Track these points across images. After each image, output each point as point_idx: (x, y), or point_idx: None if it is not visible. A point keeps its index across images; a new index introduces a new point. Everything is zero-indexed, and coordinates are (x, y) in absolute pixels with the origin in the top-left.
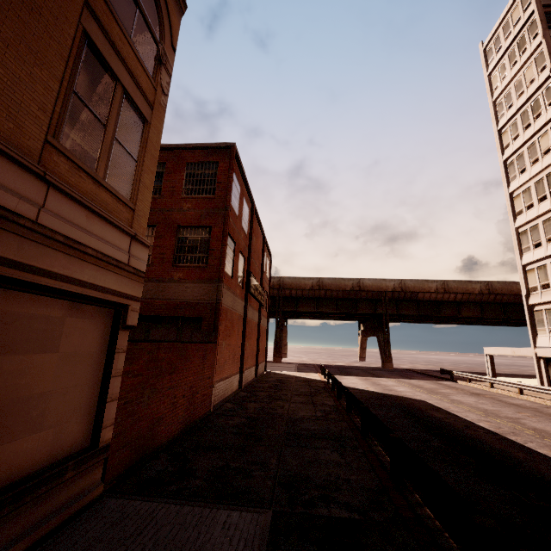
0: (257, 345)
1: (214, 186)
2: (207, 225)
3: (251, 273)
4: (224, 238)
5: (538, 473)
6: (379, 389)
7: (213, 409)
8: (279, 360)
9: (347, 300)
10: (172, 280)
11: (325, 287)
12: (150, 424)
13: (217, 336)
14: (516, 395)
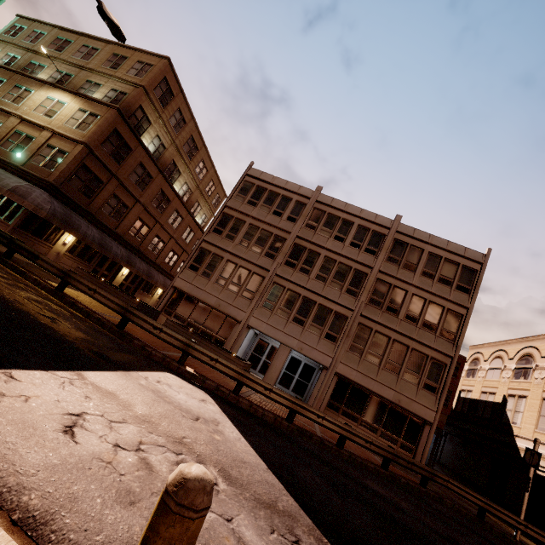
0: None
1: None
2: None
3: None
4: None
5: None
6: None
7: None
8: None
9: None
10: None
11: None
12: None
13: None
14: None
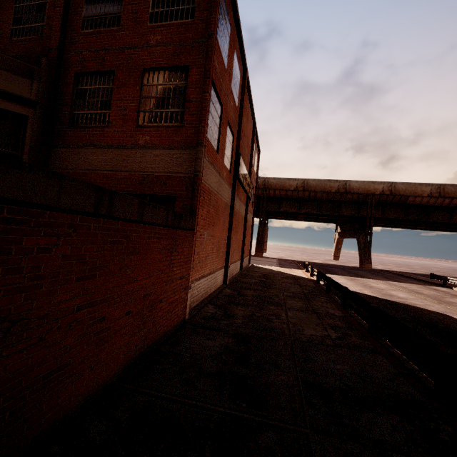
0: (243, 240)
1: (193, 4)
2: (183, 67)
3: (241, 156)
4: (206, 80)
5: None
6: (376, 293)
7: (189, 314)
8: (260, 254)
9: (330, 202)
10: (136, 145)
11: (310, 189)
12: (1, 403)
13: (194, 221)
14: None
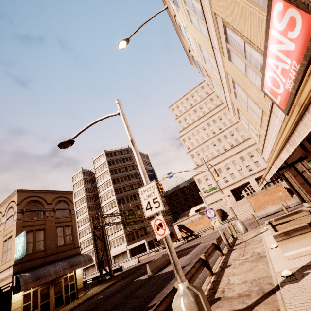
0: None
1: None
2: None
3: None
4: None
5: None
6: None
7: None
8: None
9: None
10: None
11: None
12: None
13: None
14: None
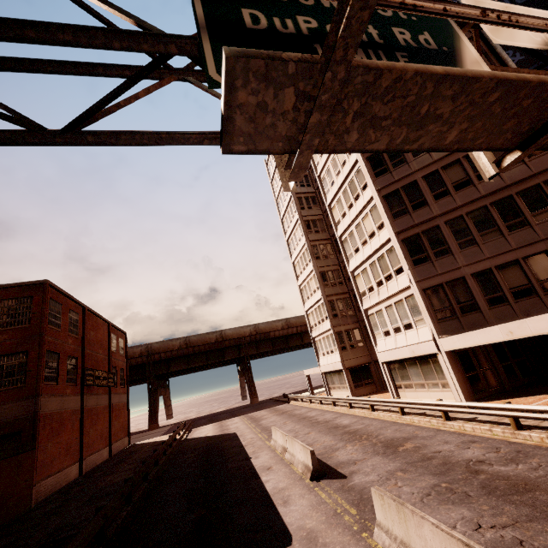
0: (110, 426)
1: (30, 316)
2: (25, 351)
3: (86, 368)
4: (40, 359)
5: (223, 468)
6: (215, 432)
7: (36, 505)
8: (155, 426)
9: (215, 350)
10: None
11: (193, 344)
12: None
13: (36, 442)
14: (309, 404)
